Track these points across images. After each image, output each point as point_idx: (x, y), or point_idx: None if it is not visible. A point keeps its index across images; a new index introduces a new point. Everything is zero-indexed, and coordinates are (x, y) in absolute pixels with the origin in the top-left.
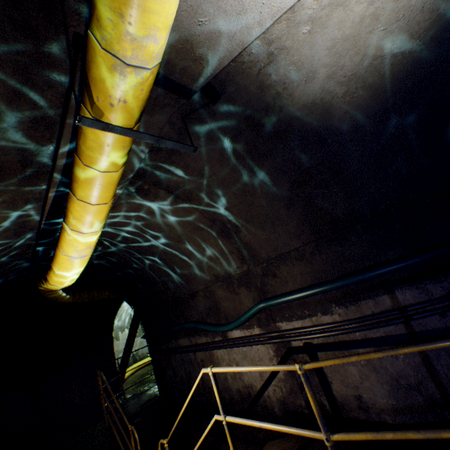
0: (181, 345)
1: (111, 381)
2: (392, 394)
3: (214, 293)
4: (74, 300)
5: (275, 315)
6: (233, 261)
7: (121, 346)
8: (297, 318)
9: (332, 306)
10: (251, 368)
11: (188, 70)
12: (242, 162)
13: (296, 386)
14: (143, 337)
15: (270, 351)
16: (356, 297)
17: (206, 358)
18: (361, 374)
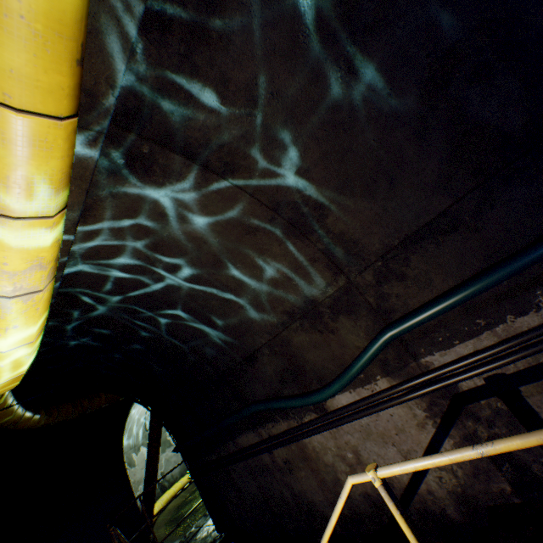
0: (244, 446)
1: (135, 536)
2: None
3: (288, 343)
4: (49, 421)
5: (416, 345)
6: (318, 277)
7: (140, 473)
8: (462, 338)
9: (536, 294)
10: (514, 444)
11: None
12: (333, 51)
13: (484, 460)
14: (175, 450)
15: (417, 412)
16: None
17: (293, 456)
18: None
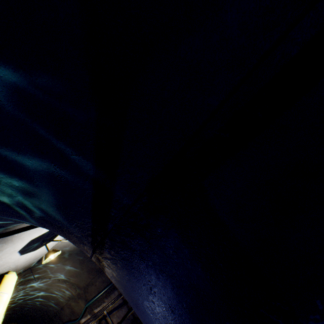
0: None
1: None
2: (124, 323)
3: (71, 304)
4: None
5: (93, 307)
6: (73, 290)
7: None
8: (98, 306)
9: (105, 299)
10: None
11: (26, 268)
12: (59, 264)
13: None
14: None
15: (95, 323)
16: (110, 293)
17: None
18: (117, 320)
